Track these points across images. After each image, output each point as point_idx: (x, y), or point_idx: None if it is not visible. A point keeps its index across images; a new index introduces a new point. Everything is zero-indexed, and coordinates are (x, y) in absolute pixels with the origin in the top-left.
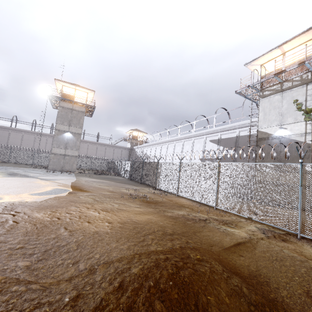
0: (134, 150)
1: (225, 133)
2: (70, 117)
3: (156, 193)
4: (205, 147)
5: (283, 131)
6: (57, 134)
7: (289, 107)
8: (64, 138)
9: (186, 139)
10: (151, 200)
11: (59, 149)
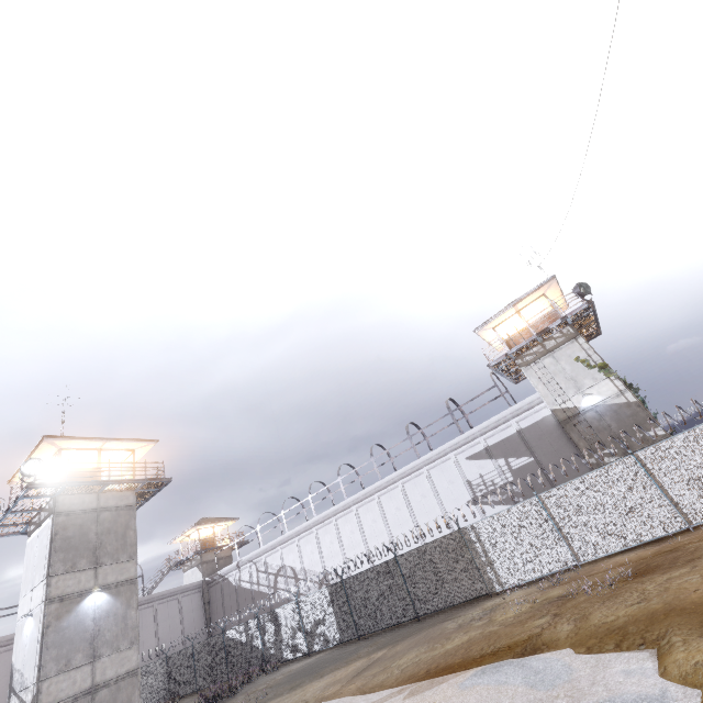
0: (223, 582)
1: (491, 434)
2: (96, 535)
3: (546, 586)
4: (465, 475)
5: (591, 398)
6: (55, 616)
7: (574, 368)
8: (84, 620)
9: (407, 476)
10: (622, 576)
11: (70, 674)
